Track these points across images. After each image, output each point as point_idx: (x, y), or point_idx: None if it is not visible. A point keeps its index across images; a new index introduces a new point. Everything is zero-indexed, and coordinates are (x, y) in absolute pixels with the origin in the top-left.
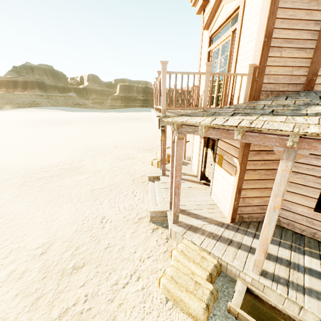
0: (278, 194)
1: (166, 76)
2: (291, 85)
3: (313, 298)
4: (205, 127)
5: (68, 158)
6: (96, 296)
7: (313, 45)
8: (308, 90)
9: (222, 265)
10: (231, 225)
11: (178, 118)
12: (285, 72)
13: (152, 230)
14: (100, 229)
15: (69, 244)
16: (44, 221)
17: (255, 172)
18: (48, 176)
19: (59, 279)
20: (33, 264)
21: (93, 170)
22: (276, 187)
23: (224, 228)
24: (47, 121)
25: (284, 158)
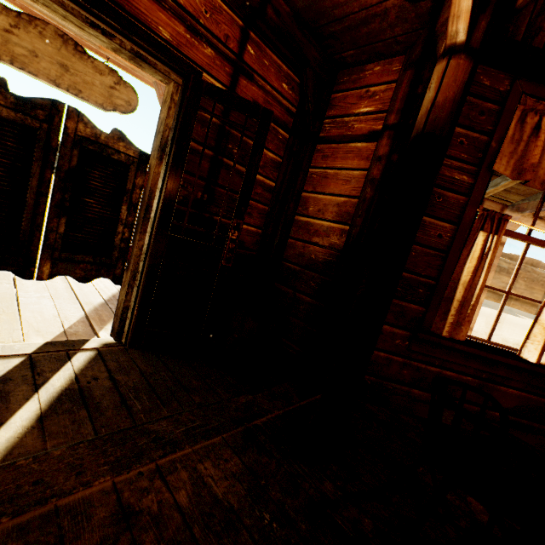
0: None
1: None
2: None
3: None
4: None
5: None
6: None
7: None
8: None
9: None
10: None
11: None
12: None
13: None
14: None
15: None
16: None
17: None
18: None
19: None
20: None
21: None
22: None
23: None
24: None
25: None
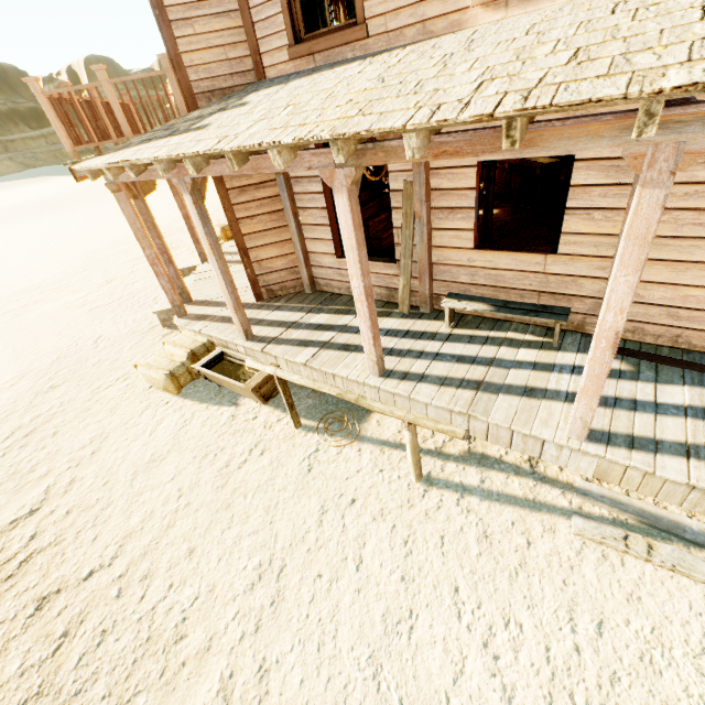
0: (203, 236)
1: (45, 100)
2: (236, 75)
3: (287, 345)
4: (110, 169)
5: (58, 273)
6: (73, 401)
7: (237, 5)
8: (261, 79)
9: (225, 346)
10: (257, 304)
11: (86, 162)
12: (216, 58)
13: (163, 336)
14: (92, 350)
15: (47, 371)
16: (14, 358)
17: (254, 220)
18: (21, 307)
19: (33, 399)
20: (2, 395)
21: (98, 282)
22: (198, 229)
23: (245, 309)
24: (18, 209)
25: (183, 191)
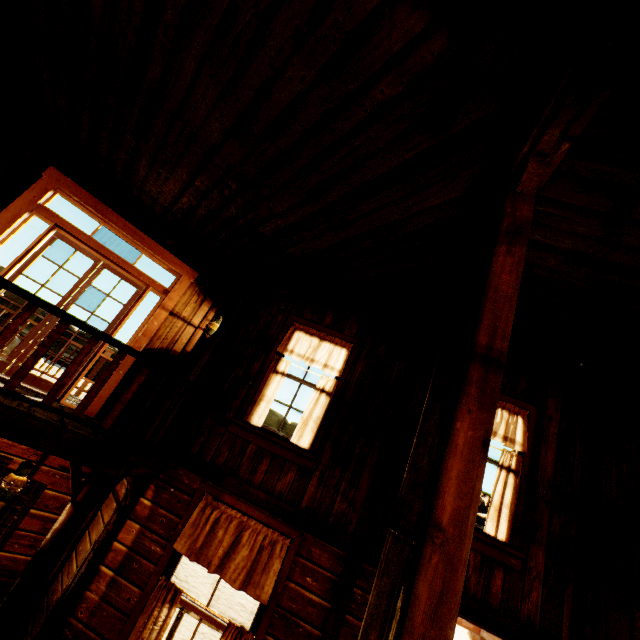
0: None
1: None
2: None
3: None
4: None
5: None
6: None
7: None
8: None
9: None
10: None
11: None
12: None
13: None
14: None
15: None
16: None
17: None
18: None
19: None
20: None
21: None
22: None
23: None
24: None
25: None
